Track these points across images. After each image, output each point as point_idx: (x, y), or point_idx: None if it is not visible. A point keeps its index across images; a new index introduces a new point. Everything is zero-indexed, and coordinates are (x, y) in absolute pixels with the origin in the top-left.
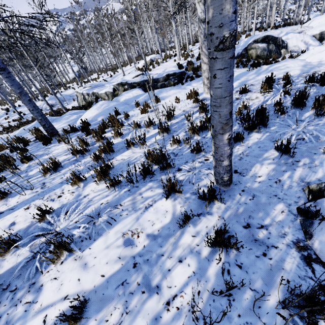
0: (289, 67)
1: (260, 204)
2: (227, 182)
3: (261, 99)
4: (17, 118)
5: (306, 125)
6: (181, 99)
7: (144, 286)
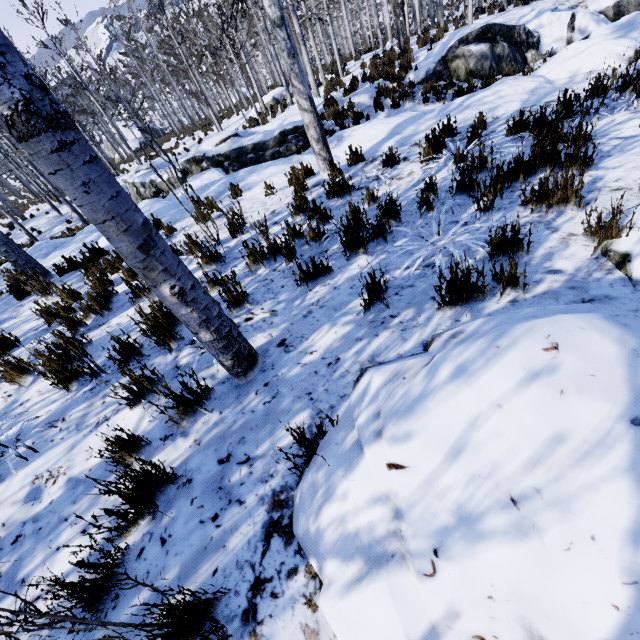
0: (503, 97)
1: (274, 413)
2: (236, 369)
3: (416, 177)
4: (26, 241)
5: (459, 232)
6: (280, 186)
7: (6, 579)
